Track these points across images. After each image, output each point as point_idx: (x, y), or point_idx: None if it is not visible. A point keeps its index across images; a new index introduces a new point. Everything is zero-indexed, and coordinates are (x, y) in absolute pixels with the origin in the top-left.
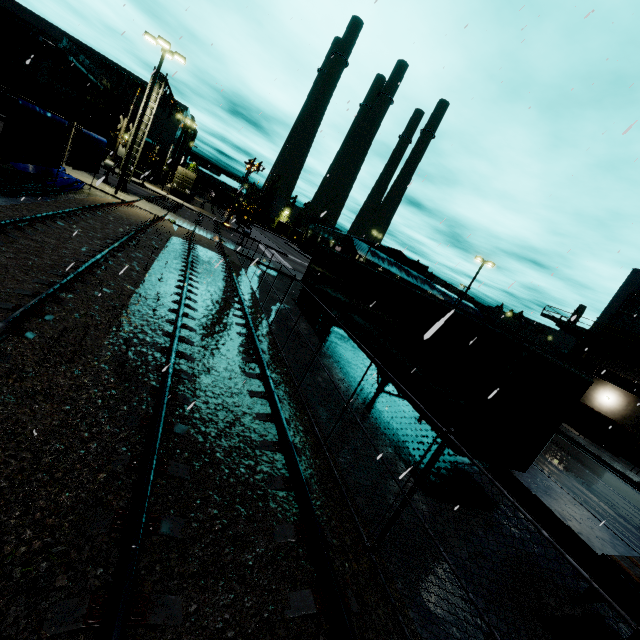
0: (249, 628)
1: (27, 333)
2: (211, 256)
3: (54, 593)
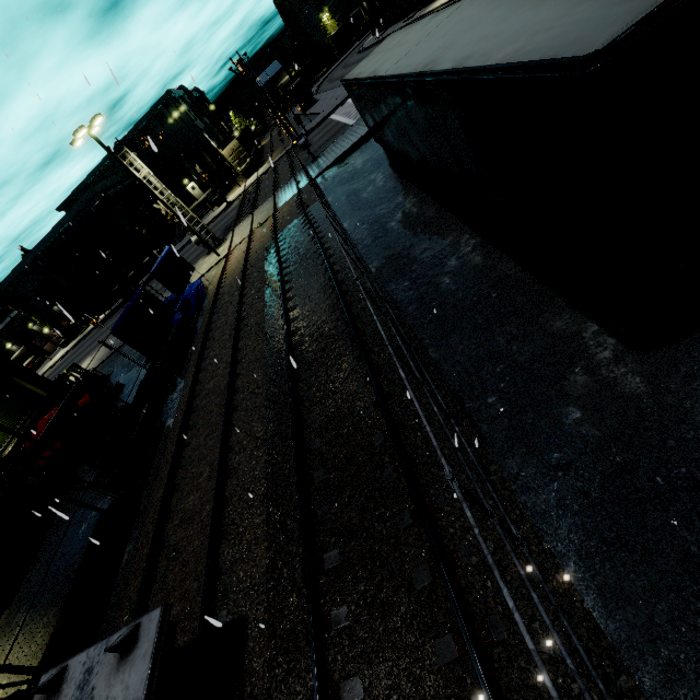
0: (407, 688)
1: (228, 500)
2: (296, 231)
3: (298, 696)
